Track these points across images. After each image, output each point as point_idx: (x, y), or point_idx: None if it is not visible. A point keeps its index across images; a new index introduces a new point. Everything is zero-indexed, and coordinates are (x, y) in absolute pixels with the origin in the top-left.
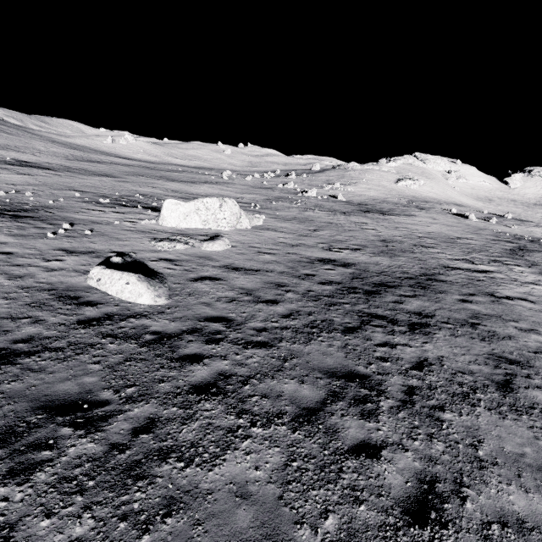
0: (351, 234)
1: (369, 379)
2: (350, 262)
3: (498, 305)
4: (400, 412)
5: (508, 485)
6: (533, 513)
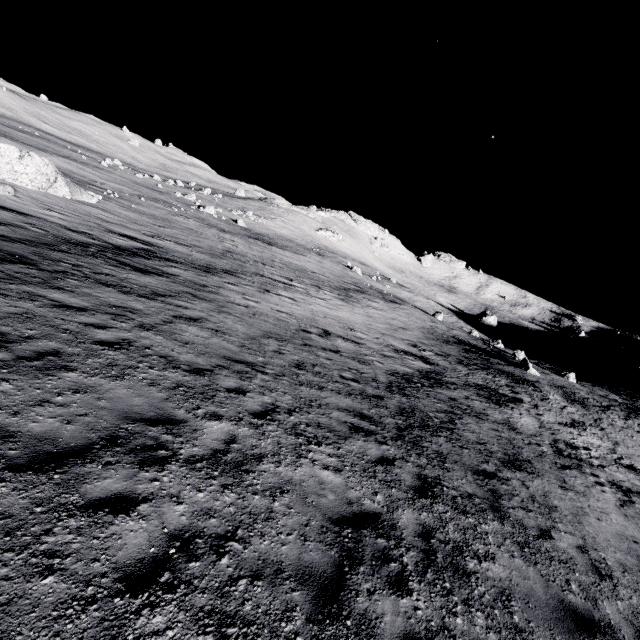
0: (200, 239)
1: (32, 261)
2: (157, 245)
3: (258, 292)
4: (32, 270)
5: (63, 294)
6: (59, 298)
